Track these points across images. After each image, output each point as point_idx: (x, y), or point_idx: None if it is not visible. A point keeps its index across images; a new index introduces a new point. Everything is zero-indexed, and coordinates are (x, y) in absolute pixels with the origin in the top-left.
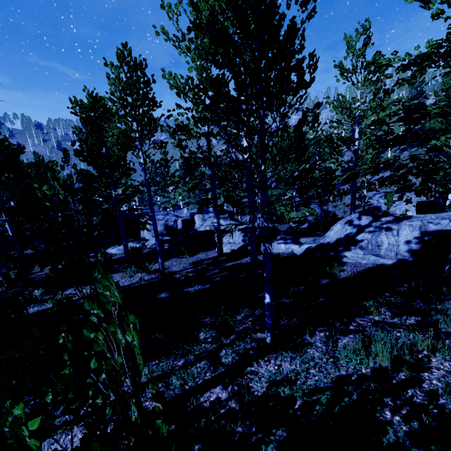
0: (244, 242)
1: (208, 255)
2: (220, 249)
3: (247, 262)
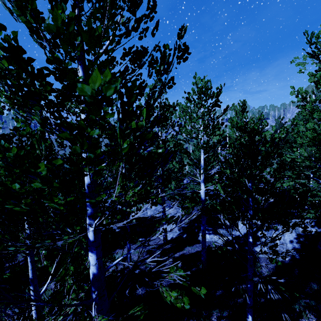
0: (179, 231)
1: (155, 242)
2: (165, 239)
3: (190, 253)
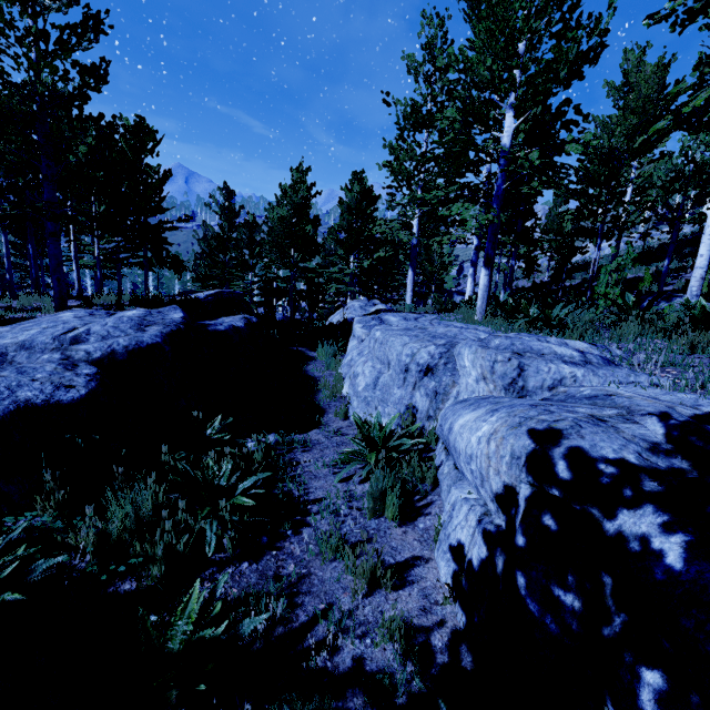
0: None
1: None
2: None
3: None
